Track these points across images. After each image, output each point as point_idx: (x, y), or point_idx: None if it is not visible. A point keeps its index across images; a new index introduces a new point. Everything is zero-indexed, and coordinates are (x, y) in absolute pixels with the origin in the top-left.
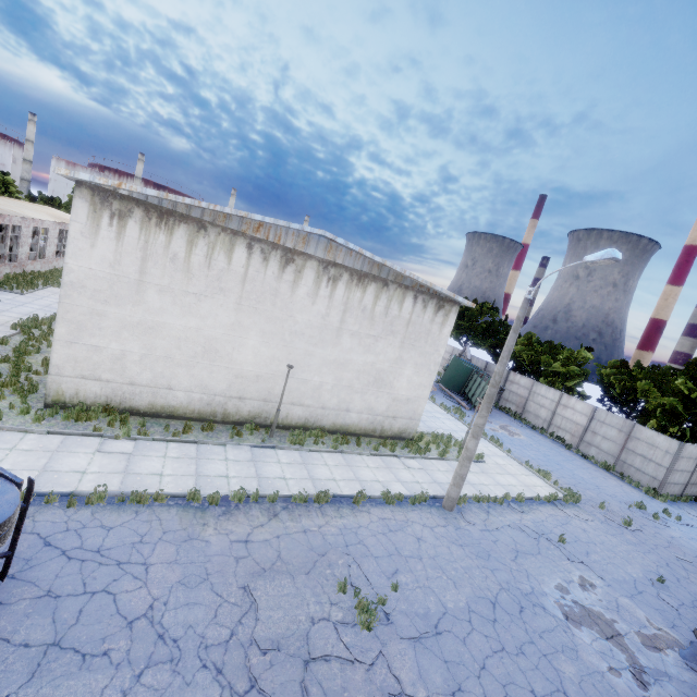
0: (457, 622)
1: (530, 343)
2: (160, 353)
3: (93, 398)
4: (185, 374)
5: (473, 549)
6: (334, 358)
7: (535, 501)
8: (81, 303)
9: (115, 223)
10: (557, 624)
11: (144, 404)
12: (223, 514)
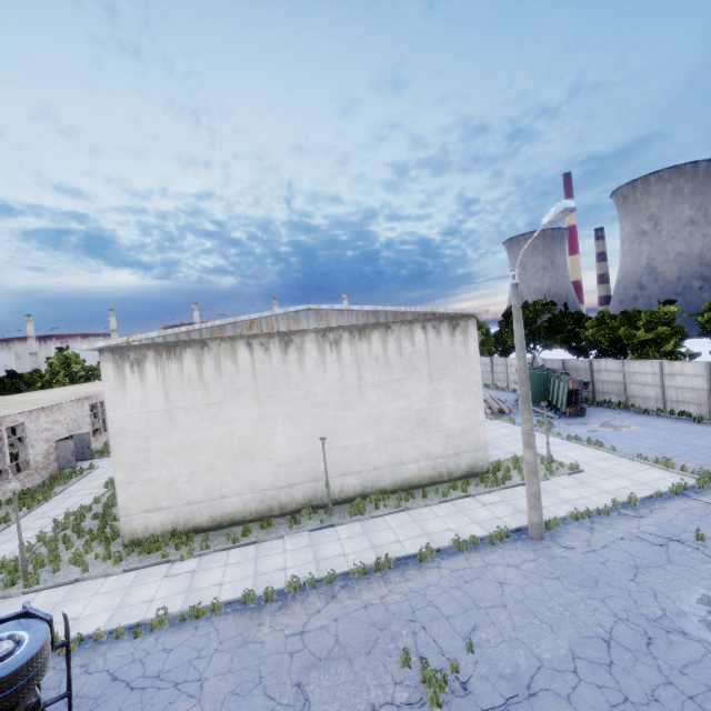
0: (557, 675)
1: (601, 322)
2: (204, 467)
3: (160, 527)
4: (232, 479)
5: (573, 579)
6: (367, 416)
7: (656, 499)
8: (128, 446)
9: (136, 370)
10: (705, 651)
11: (205, 519)
12: (279, 609)
